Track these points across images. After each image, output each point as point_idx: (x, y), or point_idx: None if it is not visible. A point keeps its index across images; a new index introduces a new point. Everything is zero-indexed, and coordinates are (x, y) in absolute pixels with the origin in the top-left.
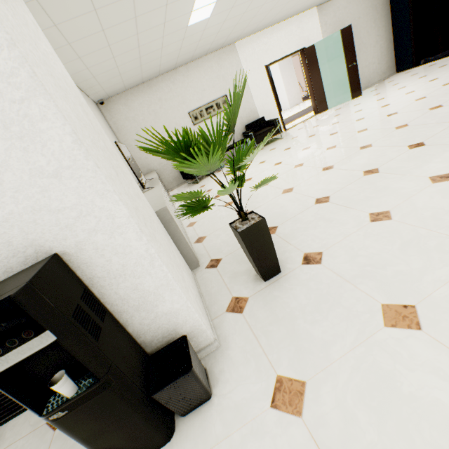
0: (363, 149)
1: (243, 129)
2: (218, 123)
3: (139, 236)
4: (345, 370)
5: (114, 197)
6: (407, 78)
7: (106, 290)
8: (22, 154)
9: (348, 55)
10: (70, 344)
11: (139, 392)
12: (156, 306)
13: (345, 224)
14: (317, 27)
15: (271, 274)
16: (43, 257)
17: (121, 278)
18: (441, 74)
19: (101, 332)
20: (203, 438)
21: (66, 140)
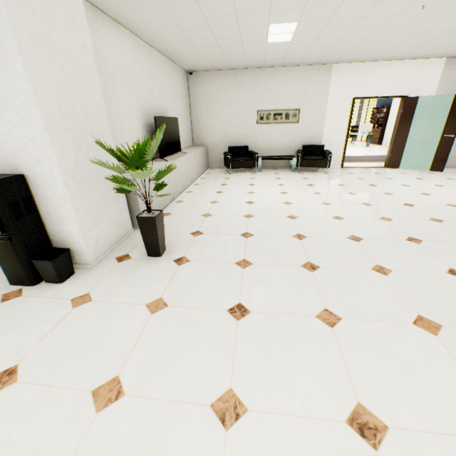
0: (333, 218)
1: (300, 147)
2: (279, 132)
3: (63, 186)
4: (108, 307)
5: (55, 162)
6: None
7: (42, 203)
8: (22, 126)
9: (450, 123)
10: (1, 213)
11: (26, 254)
12: (63, 225)
13: (225, 255)
14: (435, 79)
15: (154, 254)
16: (19, 172)
17: (50, 202)
18: None
19: (23, 219)
20: (41, 293)
21: (41, 128)
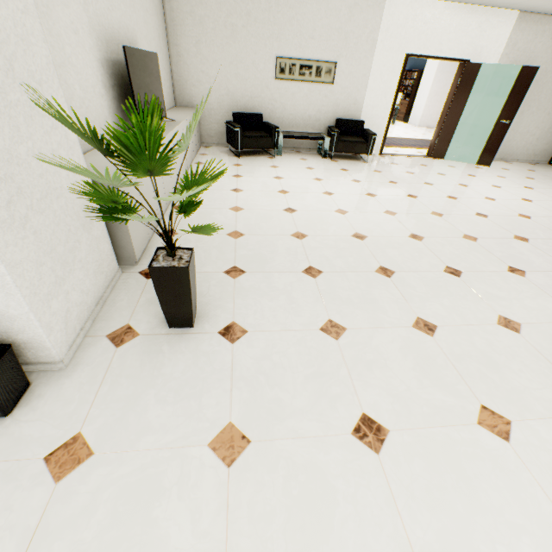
0: (411, 237)
1: (332, 121)
2: (306, 95)
3: None
4: (134, 464)
5: None
6: (548, 178)
7: None
8: None
9: (509, 105)
10: None
11: None
12: None
13: (299, 315)
14: (502, 41)
15: (180, 324)
16: None
17: None
18: None
19: None
20: None
21: None
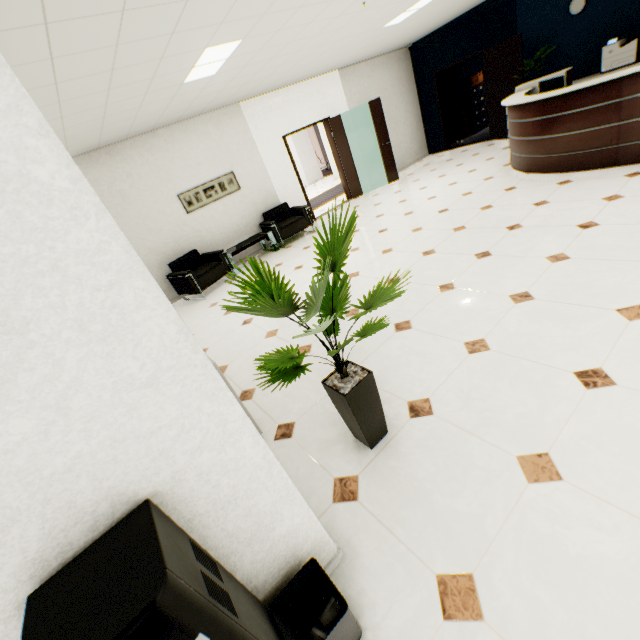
0: (426, 255)
1: (259, 218)
2: (224, 211)
3: (255, 439)
4: (509, 546)
5: (227, 395)
6: (443, 163)
7: (210, 530)
8: (104, 362)
9: (380, 131)
10: (223, 639)
11: None
12: (272, 529)
13: (442, 358)
14: (341, 94)
15: (378, 438)
16: (122, 509)
17: (231, 506)
18: (478, 165)
19: (231, 601)
20: None
21: (169, 331)
